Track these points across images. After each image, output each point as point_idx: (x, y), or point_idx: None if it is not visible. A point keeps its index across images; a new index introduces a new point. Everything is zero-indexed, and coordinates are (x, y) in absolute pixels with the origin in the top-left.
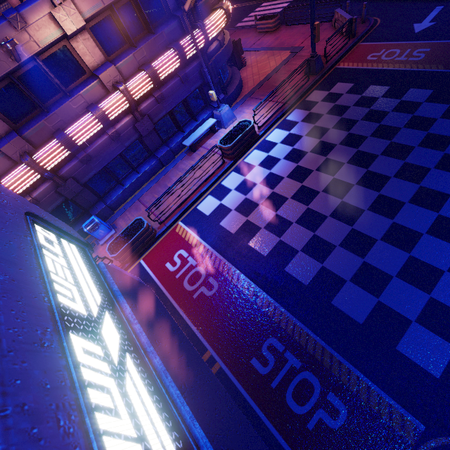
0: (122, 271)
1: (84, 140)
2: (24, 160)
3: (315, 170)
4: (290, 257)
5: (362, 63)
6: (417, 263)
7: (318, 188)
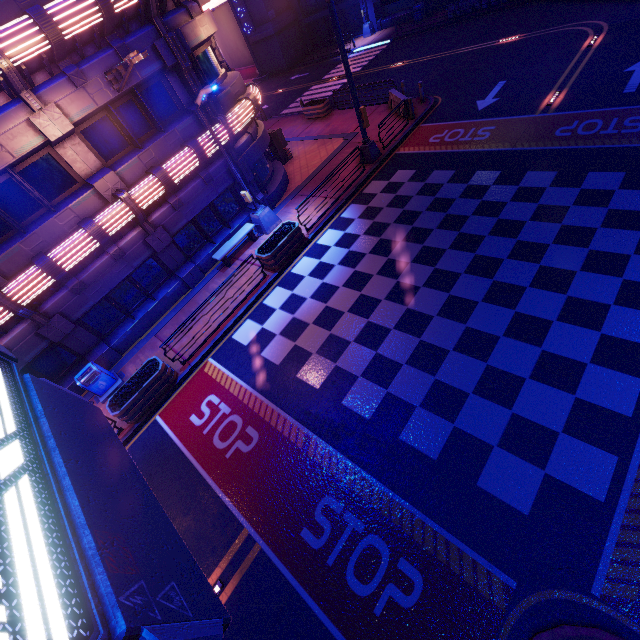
0: (58, 387)
1: (74, 263)
2: None
3: (375, 274)
4: (348, 386)
5: (424, 147)
6: (495, 373)
7: (380, 295)
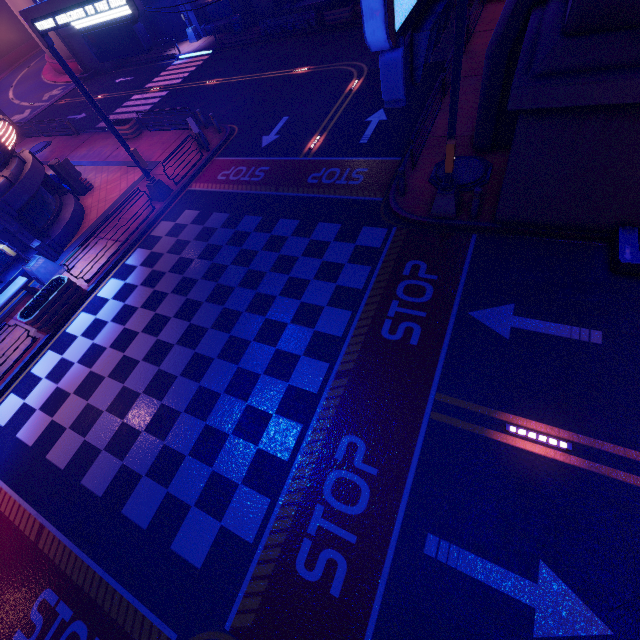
0: None
1: None
2: None
3: (141, 332)
4: (90, 463)
5: (212, 184)
6: (210, 432)
7: (139, 356)
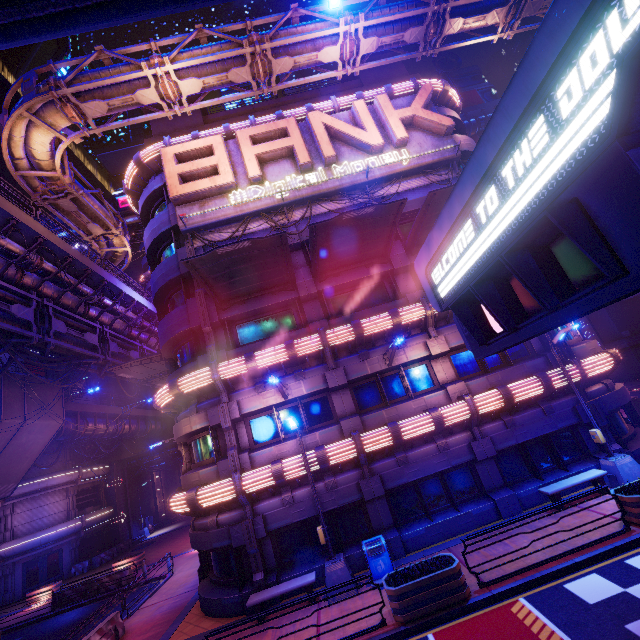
0: None
1: (410, 435)
2: (353, 433)
3: None
4: None
5: None
6: None
7: None
